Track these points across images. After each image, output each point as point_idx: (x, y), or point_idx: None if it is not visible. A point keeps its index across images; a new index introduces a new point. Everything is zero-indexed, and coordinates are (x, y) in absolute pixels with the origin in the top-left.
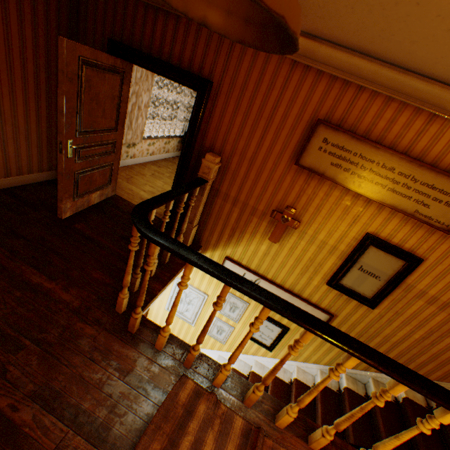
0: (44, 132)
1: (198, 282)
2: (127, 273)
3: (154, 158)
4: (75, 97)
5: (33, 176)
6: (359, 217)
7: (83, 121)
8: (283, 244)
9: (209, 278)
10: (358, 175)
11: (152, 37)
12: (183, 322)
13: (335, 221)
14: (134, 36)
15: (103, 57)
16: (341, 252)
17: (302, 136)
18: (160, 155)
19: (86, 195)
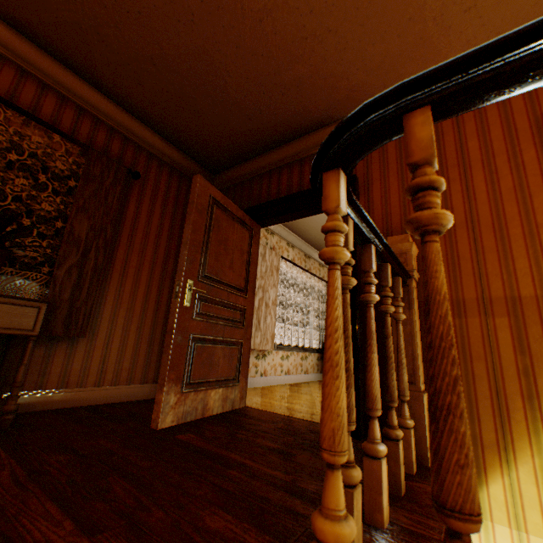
0: (160, 323)
1: None
2: (329, 370)
3: (290, 379)
4: (202, 231)
5: (131, 387)
6: None
7: (207, 263)
8: None
9: None
10: None
11: (278, 189)
12: None
13: None
14: (260, 199)
15: (232, 206)
16: None
17: (538, 145)
18: (297, 375)
19: (202, 387)
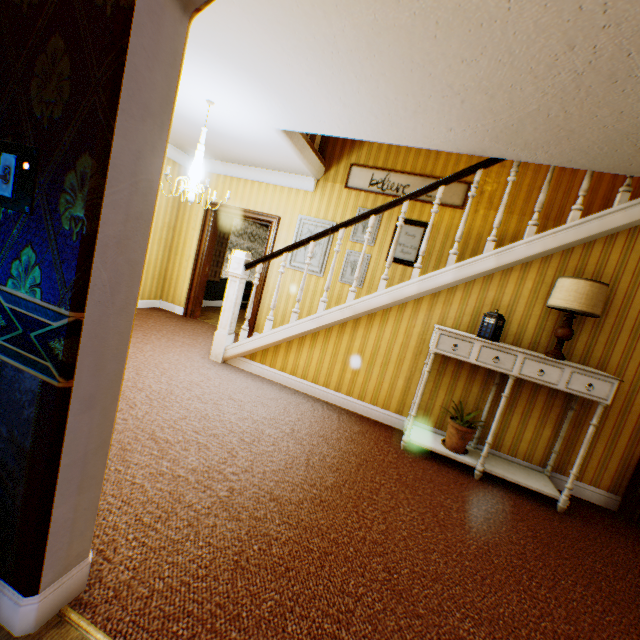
0: None
1: (324, 211)
2: None
3: None
4: None
5: None
6: None
7: None
8: None
9: (336, 200)
10: None
11: None
12: (309, 279)
13: None
14: None
15: None
16: None
17: None
18: None
19: None
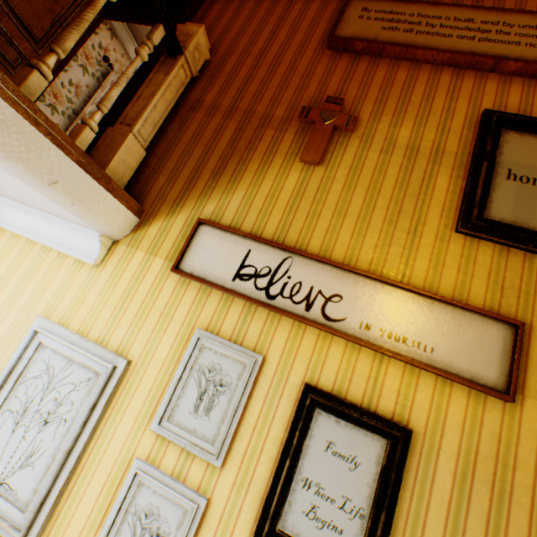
0: None
1: (107, 320)
2: None
3: None
4: None
5: None
6: (456, 95)
7: None
8: (332, 166)
9: (144, 296)
10: (428, 33)
11: None
12: None
13: (418, 109)
14: None
15: None
16: (454, 157)
17: (331, 24)
18: None
19: None
